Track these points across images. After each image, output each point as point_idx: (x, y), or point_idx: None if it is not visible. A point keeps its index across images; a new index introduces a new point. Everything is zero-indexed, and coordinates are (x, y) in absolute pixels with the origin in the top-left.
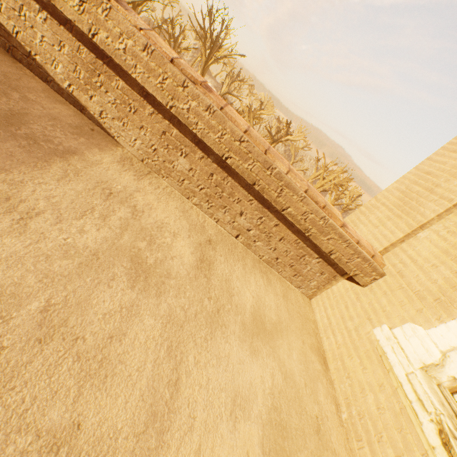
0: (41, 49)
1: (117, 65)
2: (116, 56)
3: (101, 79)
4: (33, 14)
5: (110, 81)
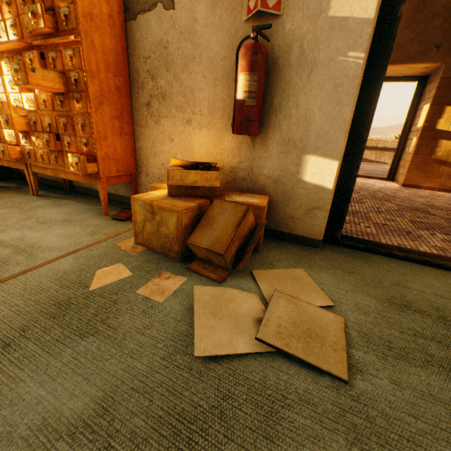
0: (367, 157)
1: (386, 150)
2: (390, 147)
3: (382, 154)
4: (365, 152)
5: (384, 153)
